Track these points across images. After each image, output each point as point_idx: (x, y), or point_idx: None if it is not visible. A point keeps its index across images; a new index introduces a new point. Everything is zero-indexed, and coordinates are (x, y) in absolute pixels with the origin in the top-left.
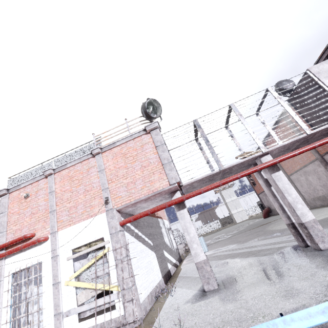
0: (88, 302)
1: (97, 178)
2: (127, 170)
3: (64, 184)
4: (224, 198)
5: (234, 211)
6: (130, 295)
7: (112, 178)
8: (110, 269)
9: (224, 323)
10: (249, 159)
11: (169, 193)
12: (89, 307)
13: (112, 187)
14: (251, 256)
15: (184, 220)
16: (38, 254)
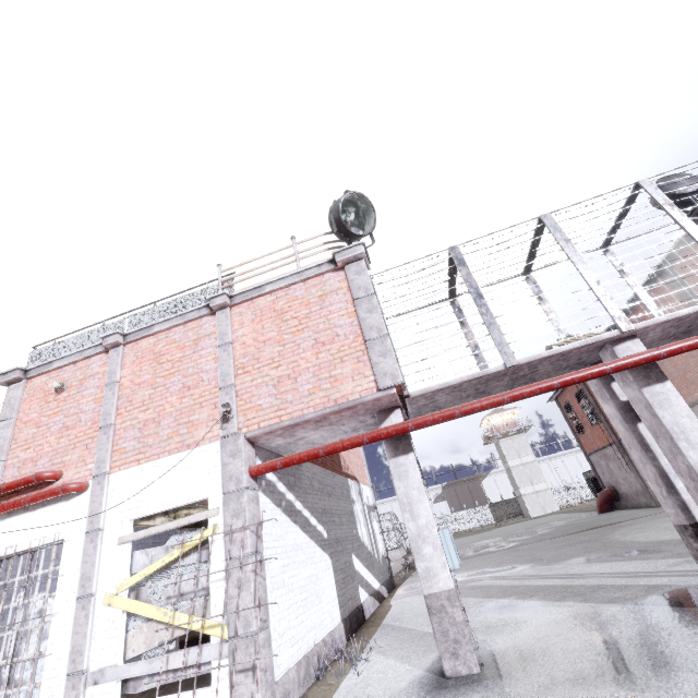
0: (150, 656)
1: (213, 362)
2: (282, 349)
3: (141, 369)
4: (504, 455)
5: (527, 490)
6: (251, 655)
7: (246, 364)
8: (212, 579)
9: None
10: (583, 345)
11: (376, 412)
12: (150, 670)
13: (243, 385)
14: (573, 599)
15: (407, 482)
16: (60, 522)
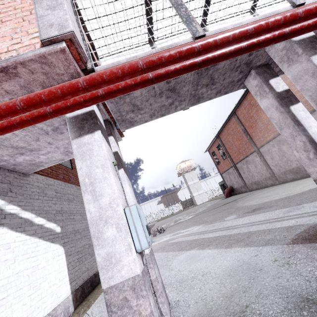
0: None
1: None
2: None
3: None
4: (186, 180)
5: (196, 194)
6: None
7: None
8: None
9: None
10: (263, 18)
11: None
12: None
13: None
14: (238, 245)
15: (90, 161)
16: None
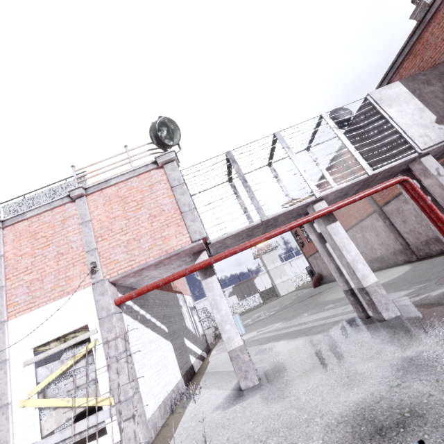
0: (61, 429)
1: (79, 234)
2: (127, 222)
3: (21, 245)
4: (265, 264)
5: (279, 281)
6: (131, 409)
7: (103, 234)
8: (98, 373)
9: (268, 433)
10: (299, 206)
11: (192, 254)
12: (63, 437)
13: (103, 248)
14: (301, 336)
15: (213, 292)
16: None
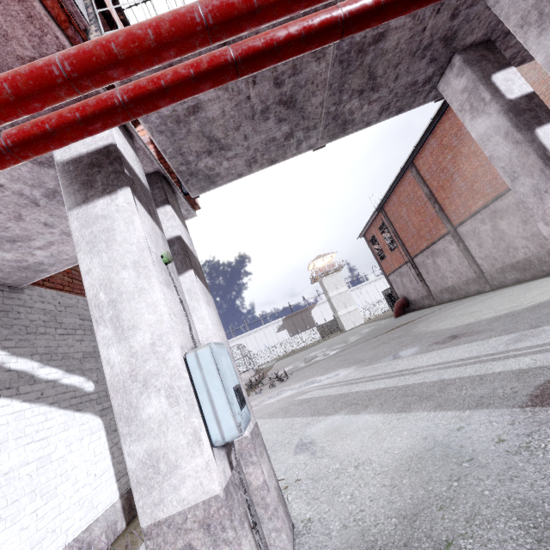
0: None
1: None
2: None
3: None
4: (326, 289)
5: (343, 312)
6: None
7: None
8: None
9: None
10: None
11: None
12: None
13: None
14: (423, 407)
15: (108, 254)
16: None
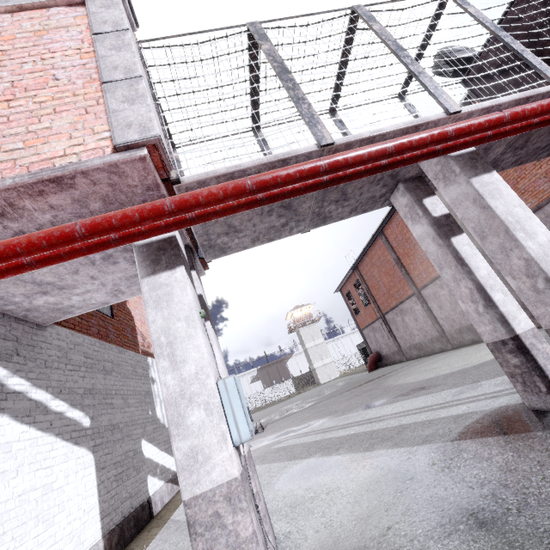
0: None
1: None
2: None
3: None
4: (303, 340)
5: (319, 364)
6: None
7: None
8: None
9: None
10: (409, 126)
11: None
12: None
13: None
14: (383, 446)
15: (168, 310)
16: None
